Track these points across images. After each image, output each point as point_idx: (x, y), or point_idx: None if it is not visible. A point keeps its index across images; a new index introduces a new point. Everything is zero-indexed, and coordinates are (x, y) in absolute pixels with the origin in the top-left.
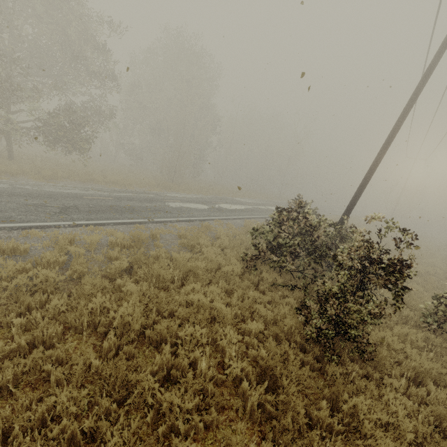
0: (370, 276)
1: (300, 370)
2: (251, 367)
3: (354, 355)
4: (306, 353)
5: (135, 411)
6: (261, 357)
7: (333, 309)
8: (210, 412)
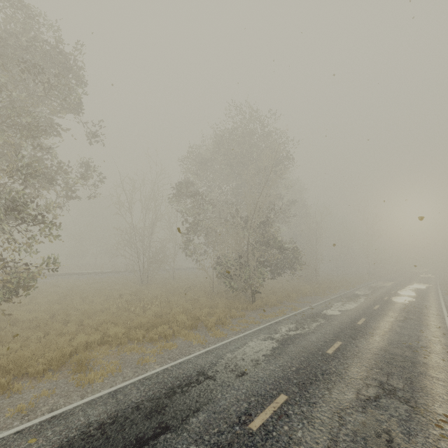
0: None
1: None
2: None
3: None
4: None
5: None
6: None
7: None
8: None
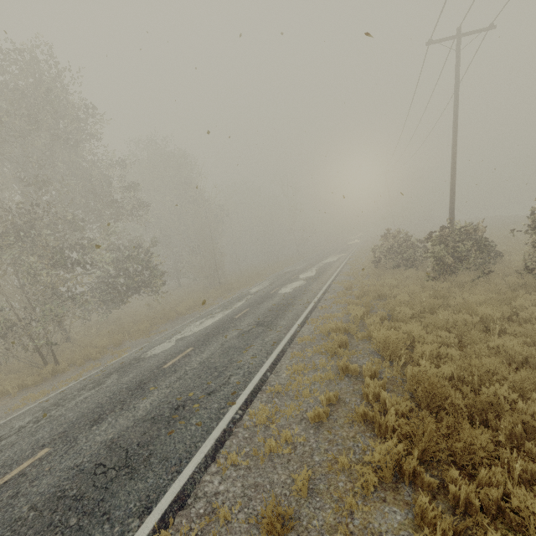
0: None
1: None
2: None
3: None
4: None
5: None
6: None
7: None
8: None
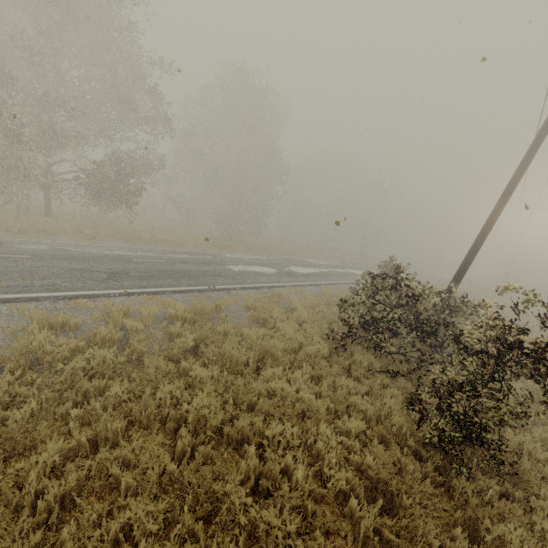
0: (511, 364)
1: (420, 485)
2: (358, 478)
3: (486, 466)
4: (423, 461)
5: (221, 532)
6: (367, 465)
7: (460, 406)
8: (313, 537)
